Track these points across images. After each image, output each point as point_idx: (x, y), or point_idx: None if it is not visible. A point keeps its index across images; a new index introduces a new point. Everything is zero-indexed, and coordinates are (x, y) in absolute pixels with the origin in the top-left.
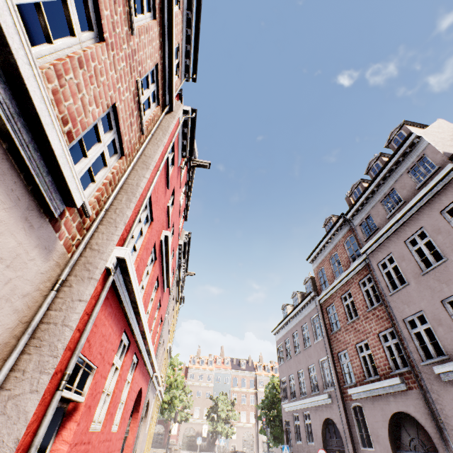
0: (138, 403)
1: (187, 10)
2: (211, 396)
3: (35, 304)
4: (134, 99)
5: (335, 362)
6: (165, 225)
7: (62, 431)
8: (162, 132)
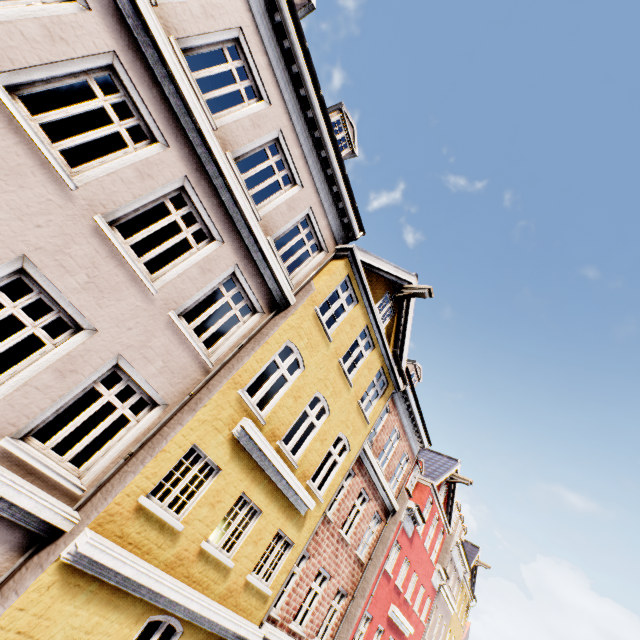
0: None
1: (411, 420)
2: None
3: None
4: (354, 562)
5: None
6: (394, 595)
7: None
8: (382, 545)
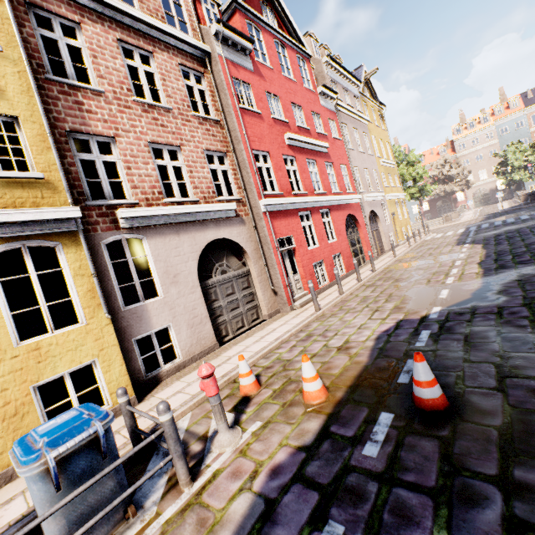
0: (356, 220)
1: None
2: (494, 154)
3: (254, 236)
4: (201, 124)
5: None
6: (282, 129)
7: (295, 255)
8: (223, 94)
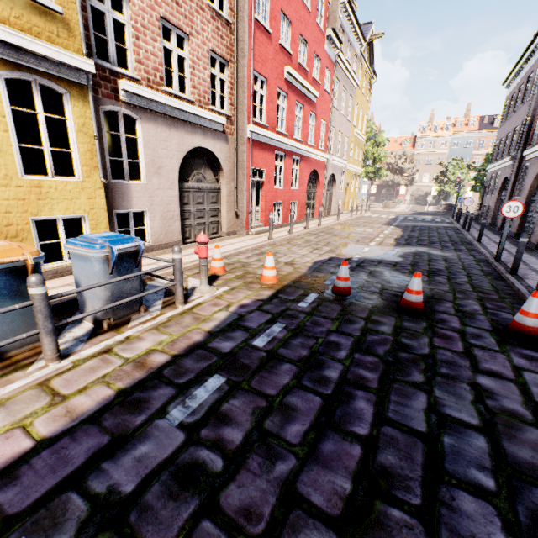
0: (318, 177)
1: None
2: (441, 162)
3: (233, 157)
4: (213, 19)
5: (532, 123)
6: (285, 60)
7: (262, 188)
8: None
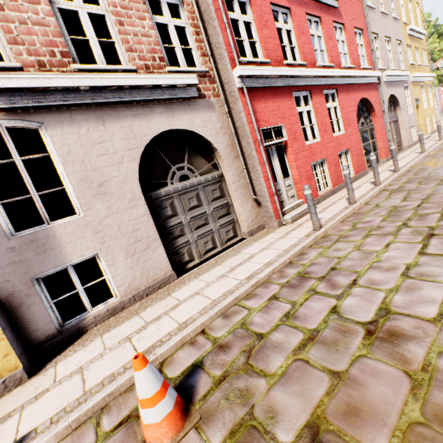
0: (370, 107)
1: None
2: None
3: (228, 126)
4: None
5: None
6: None
7: (287, 152)
8: None
